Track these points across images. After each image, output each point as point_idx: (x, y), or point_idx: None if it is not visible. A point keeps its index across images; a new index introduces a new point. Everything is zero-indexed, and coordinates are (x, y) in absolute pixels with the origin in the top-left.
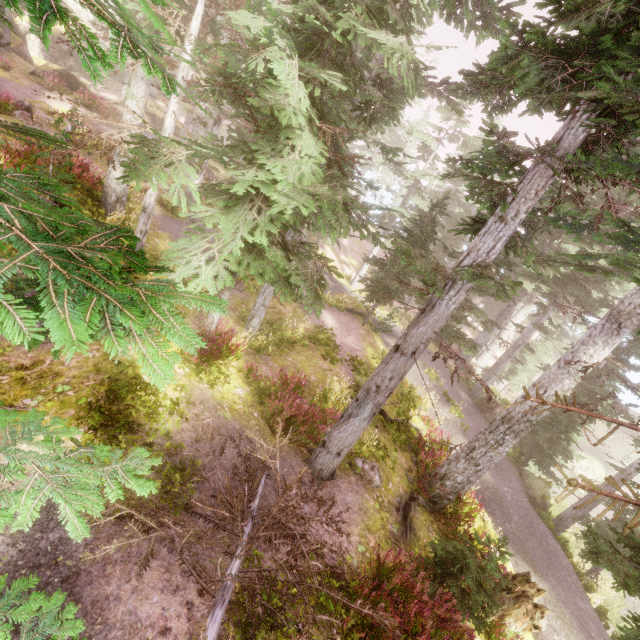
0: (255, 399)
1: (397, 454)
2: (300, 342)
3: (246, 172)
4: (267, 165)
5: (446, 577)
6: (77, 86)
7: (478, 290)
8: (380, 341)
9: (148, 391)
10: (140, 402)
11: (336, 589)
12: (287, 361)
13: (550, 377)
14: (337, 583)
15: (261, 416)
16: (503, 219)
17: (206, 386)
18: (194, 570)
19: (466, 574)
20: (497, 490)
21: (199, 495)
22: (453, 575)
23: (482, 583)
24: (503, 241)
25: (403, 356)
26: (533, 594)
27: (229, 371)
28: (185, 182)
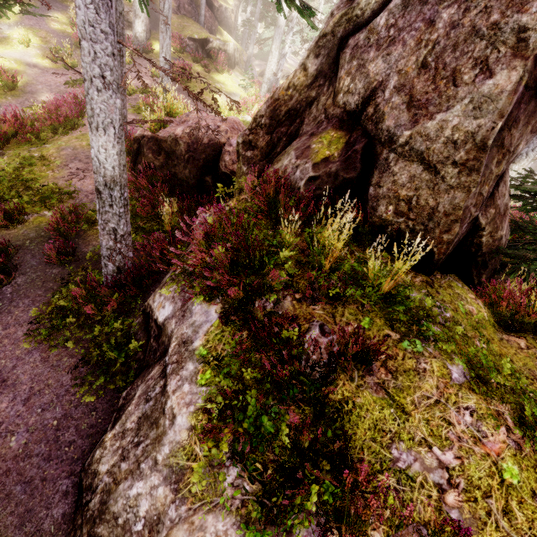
0: None
1: None
2: None
3: None
4: None
5: None
6: None
7: None
8: None
9: None
10: None
11: None
12: None
13: None
14: None
15: None
16: None
17: None
18: None
19: None
20: None
21: None
22: None
23: None
24: None
25: None
26: None
27: None
28: None
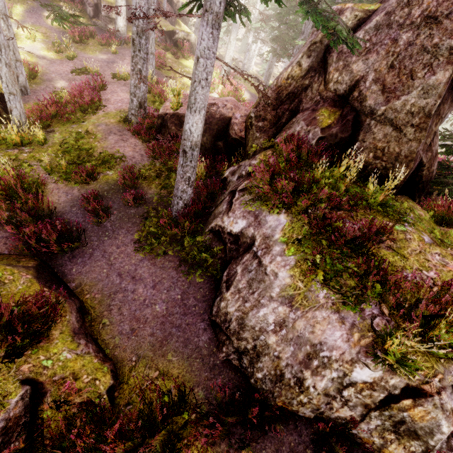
0: None
1: None
2: None
3: None
4: None
5: None
6: (222, 59)
7: None
8: None
9: None
10: None
11: None
12: None
13: None
14: None
15: None
16: None
17: None
18: None
19: None
20: None
21: None
22: None
23: None
24: None
25: None
26: None
27: None
28: None
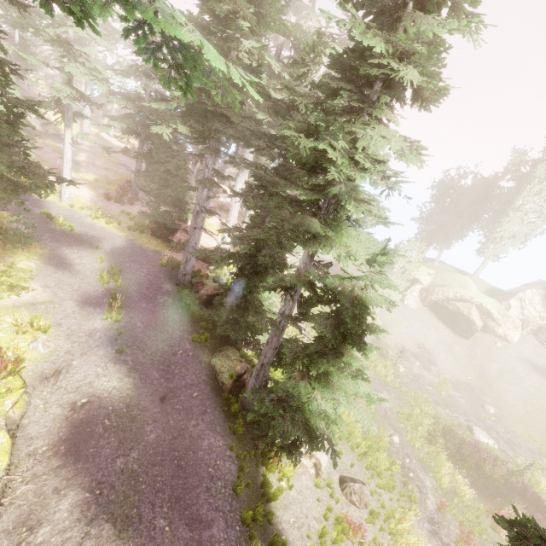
0: None
1: None
2: None
3: None
4: None
5: None
6: None
7: None
8: (35, 256)
9: None
10: None
11: None
12: None
13: None
14: None
15: None
16: None
17: None
18: None
19: None
20: (135, 406)
21: None
22: None
23: None
24: None
25: None
26: None
27: None
28: None
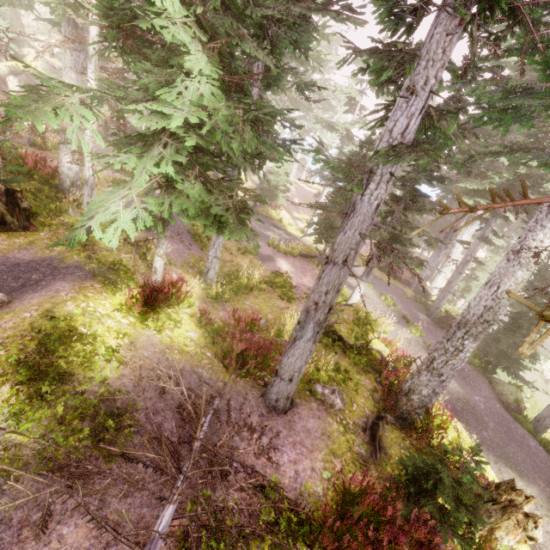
0: (209, 340)
1: (360, 376)
2: (257, 287)
3: (141, 104)
4: (159, 92)
5: (421, 495)
6: None
7: (416, 210)
8: None
9: (84, 341)
10: (73, 352)
11: (297, 523)
12: (245, 305)
13: (501, 272)
14: (295, 517)
15: (214, 355)
16: (412, 89)
17: (154, 333)
18: (109, 525)
19: (441, 490)
20: (468, 400)
21: (140, 439)
22: (428, 492)
23: (460, 498)
24: (417, 116)
25: (334, 266)
26: (522, 502)
27: (180, 317)
28: (79, 122)
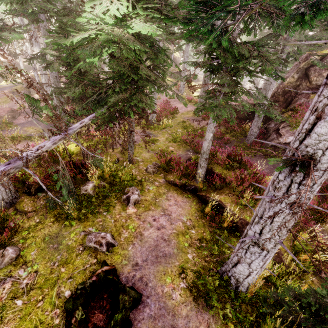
0: None
1: None
2: None
3: None
4: None
5: None
6: (198, 80)
7: None
8: None
9: None
10: None
11: None
12: None
13: None
14: None
15: None
16: None
17: None
18: None
19: None
20: None
21: None
22: None
23: None
24: None
25: None
26: None
27: None
28: None
